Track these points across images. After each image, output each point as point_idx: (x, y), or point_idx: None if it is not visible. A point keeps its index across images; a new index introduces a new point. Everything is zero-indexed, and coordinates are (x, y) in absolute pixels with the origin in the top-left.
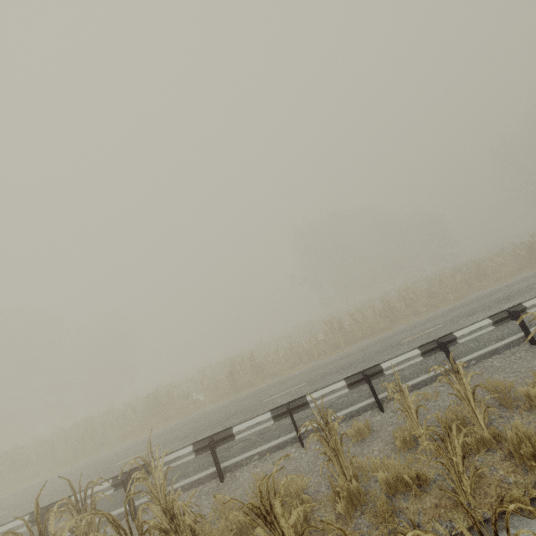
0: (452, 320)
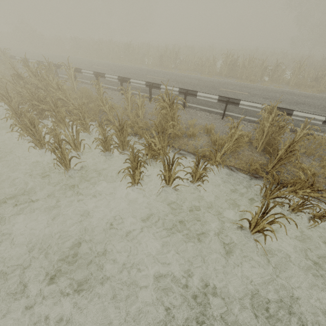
0: (256, 95)
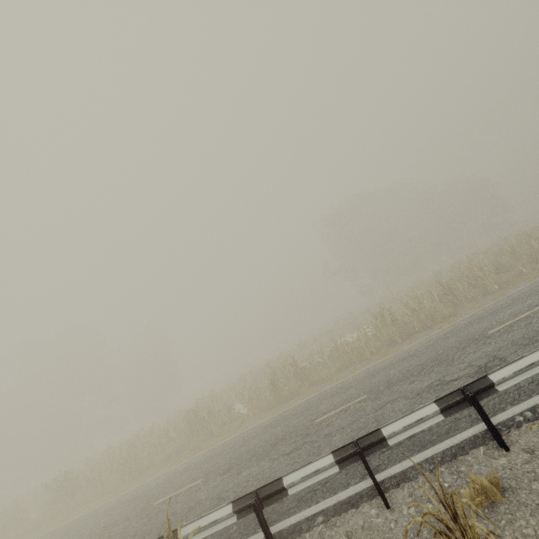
0: None
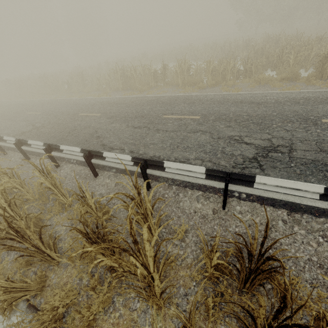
0: (106, 114)
